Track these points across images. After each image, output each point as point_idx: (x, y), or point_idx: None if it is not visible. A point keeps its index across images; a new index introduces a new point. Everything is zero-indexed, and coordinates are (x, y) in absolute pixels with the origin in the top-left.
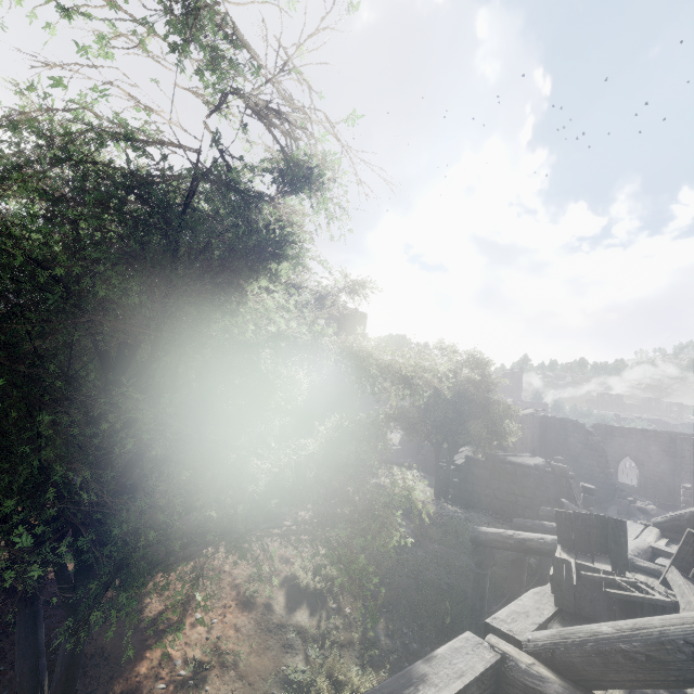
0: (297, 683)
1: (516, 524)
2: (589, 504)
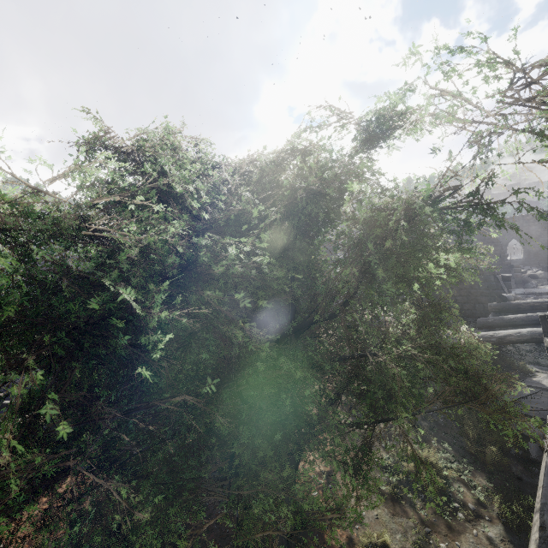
0: (388, 466)
1: (480, 322)
2: (508, 288)
